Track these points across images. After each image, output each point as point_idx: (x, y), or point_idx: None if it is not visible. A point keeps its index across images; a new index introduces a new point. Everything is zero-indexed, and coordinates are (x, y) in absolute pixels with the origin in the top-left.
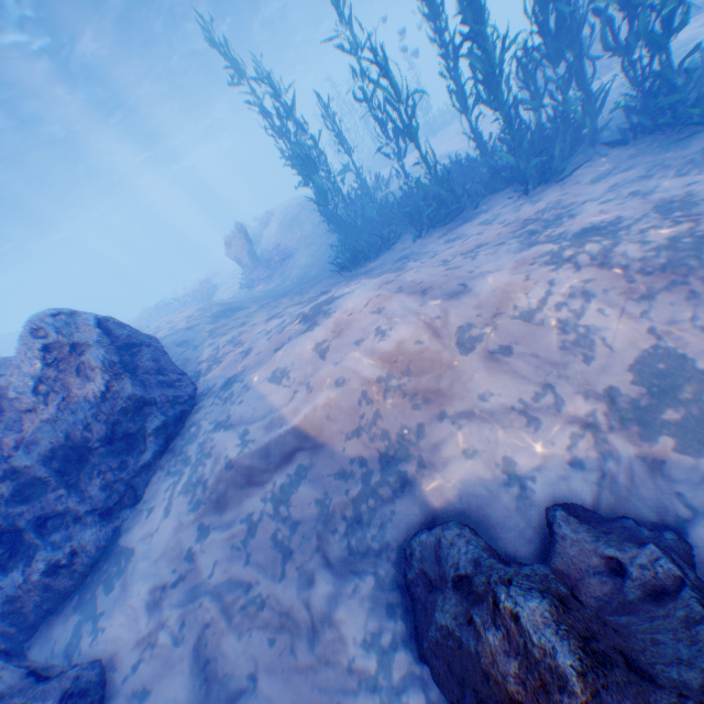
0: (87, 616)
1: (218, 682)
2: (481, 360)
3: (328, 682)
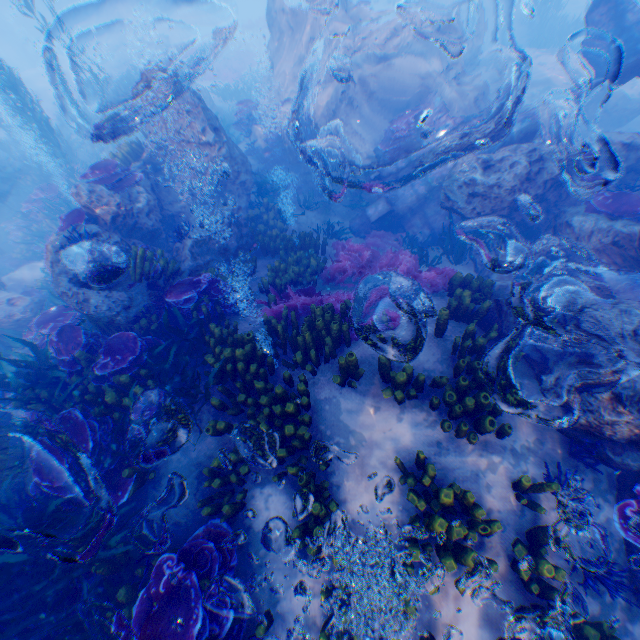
0: None
1: None
2: None
3: None
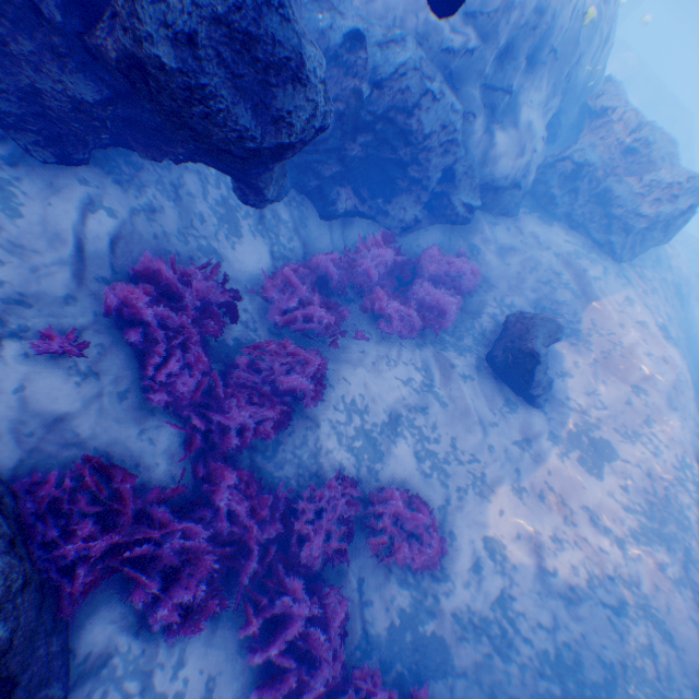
0: (529, 210)
1: (508, 254)
2: (622, 389)
3: (503, 288)
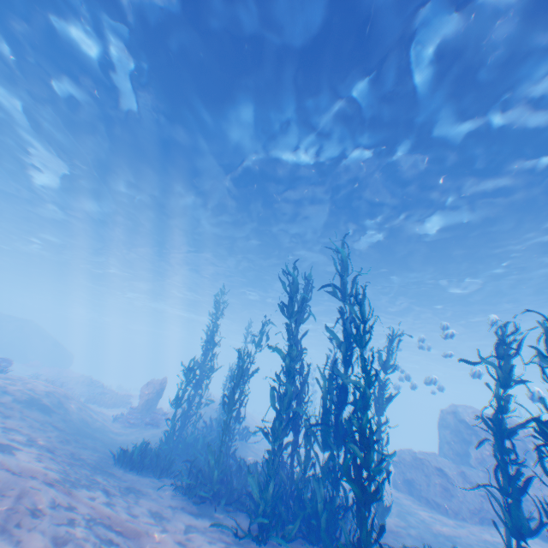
0: None
1: None
2: None
3: None
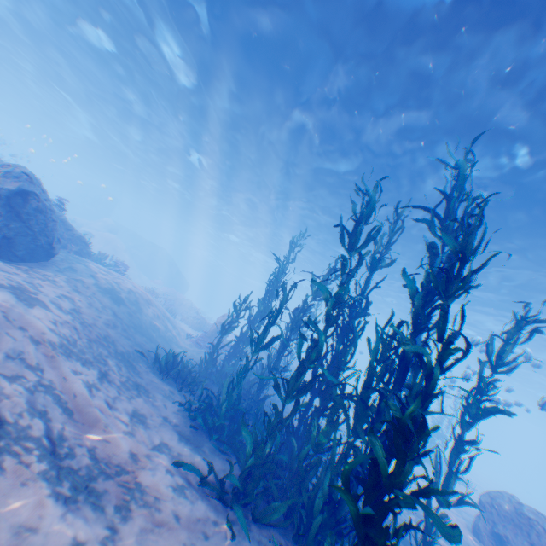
0: None
1: None
2: None
3: None
